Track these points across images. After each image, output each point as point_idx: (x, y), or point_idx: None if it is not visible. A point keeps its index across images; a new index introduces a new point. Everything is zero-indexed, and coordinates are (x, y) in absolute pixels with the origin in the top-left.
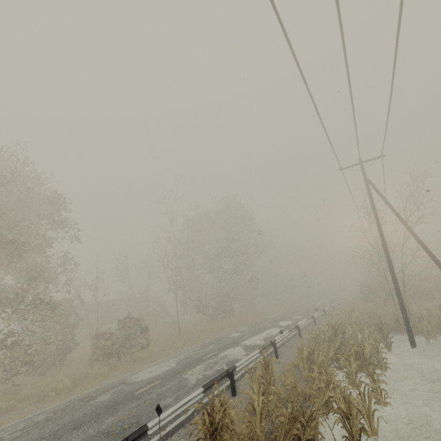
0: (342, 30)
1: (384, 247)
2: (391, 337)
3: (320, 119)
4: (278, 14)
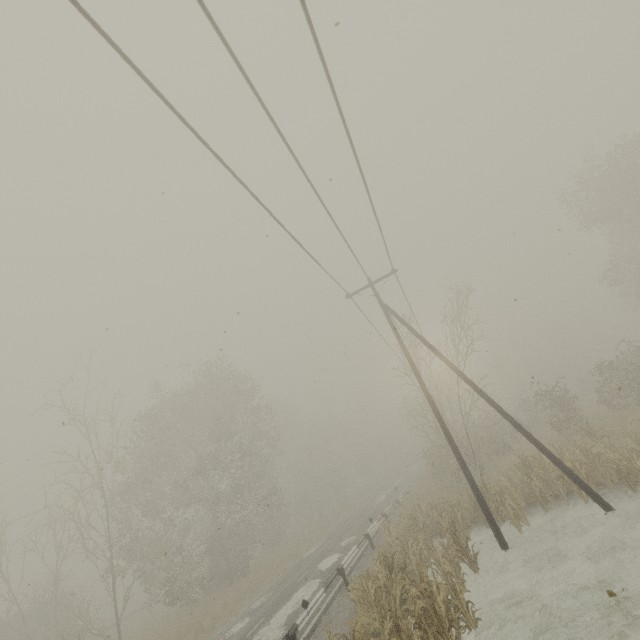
0: (241, 68)
1: (428, 398)
2: (472, 546)
3: (277, 221)
4: (81, 8)
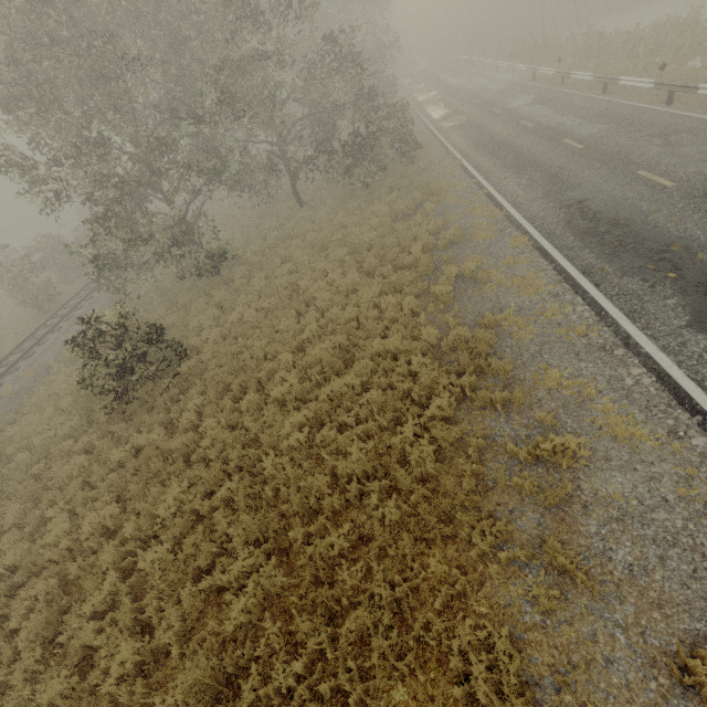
0: None
1: None
2: None
3: None
4: None
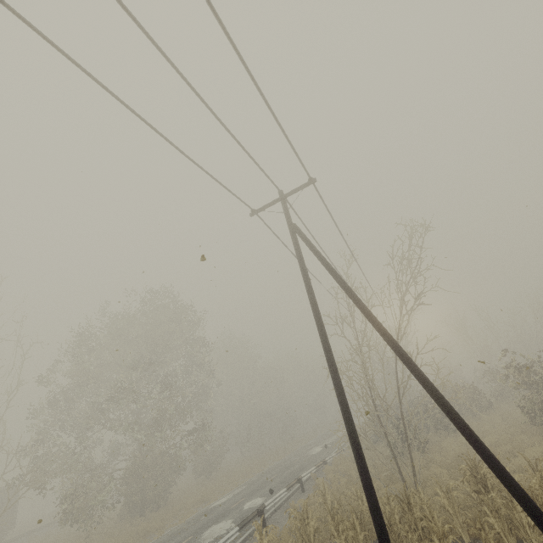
0: None
1: (328, 359)
2: None
3: None
4: None
